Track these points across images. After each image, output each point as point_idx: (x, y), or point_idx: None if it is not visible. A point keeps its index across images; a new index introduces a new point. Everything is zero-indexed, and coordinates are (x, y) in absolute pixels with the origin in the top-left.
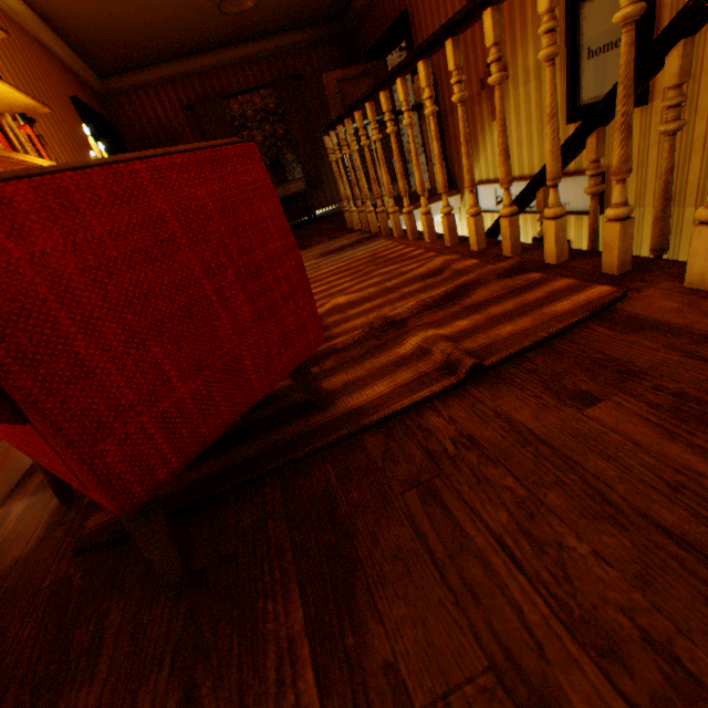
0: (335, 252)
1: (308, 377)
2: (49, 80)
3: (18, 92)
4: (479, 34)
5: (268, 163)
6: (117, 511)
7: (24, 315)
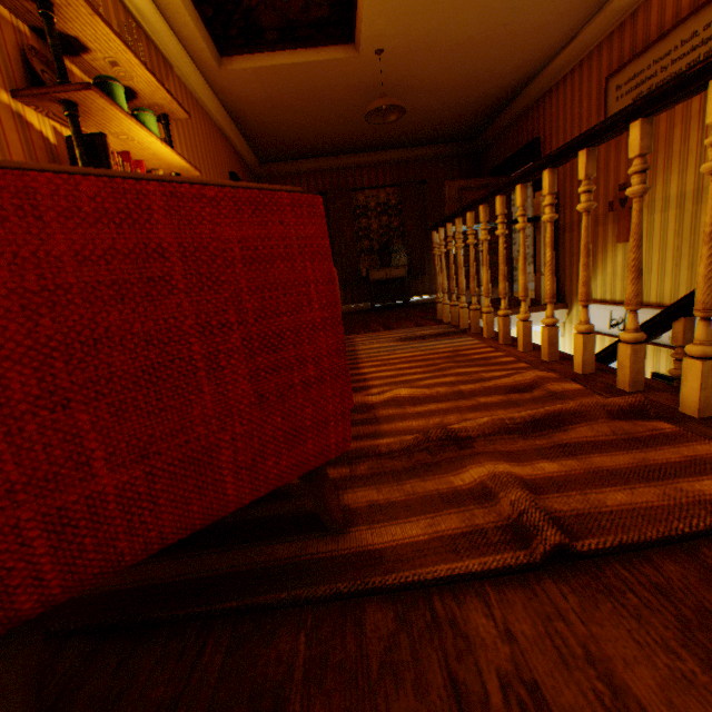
0: (416, 339)
1: (320, 486)
2: (217, 157)
3: (177, 155)
4: (613, 161)
5: (377, 247)
6: None
7: None
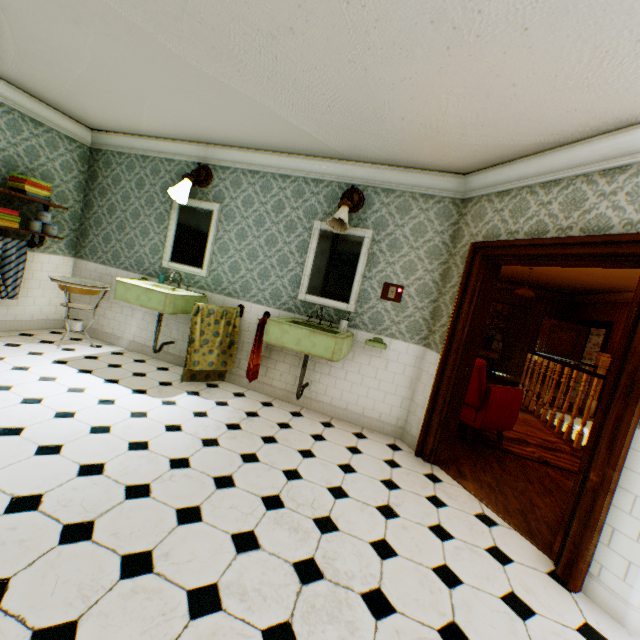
0: None
1: (500, 434)
2: None
3: None
4: None
5: (483, 334)
6: (477, 427)
7: (491, 401)
